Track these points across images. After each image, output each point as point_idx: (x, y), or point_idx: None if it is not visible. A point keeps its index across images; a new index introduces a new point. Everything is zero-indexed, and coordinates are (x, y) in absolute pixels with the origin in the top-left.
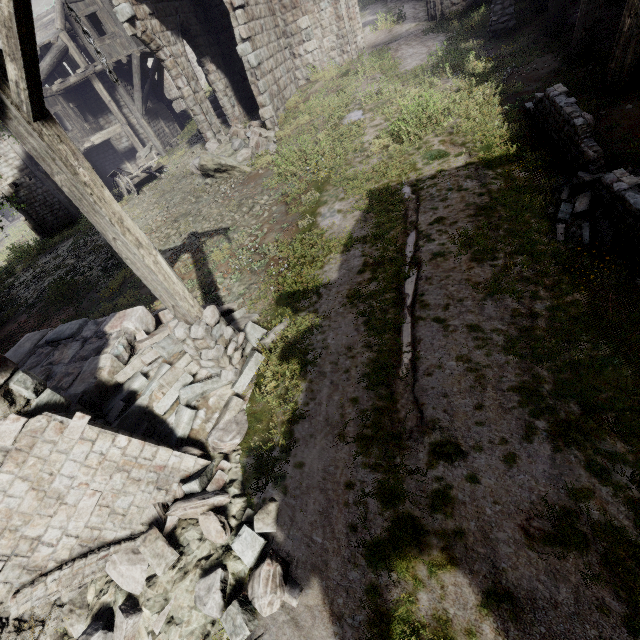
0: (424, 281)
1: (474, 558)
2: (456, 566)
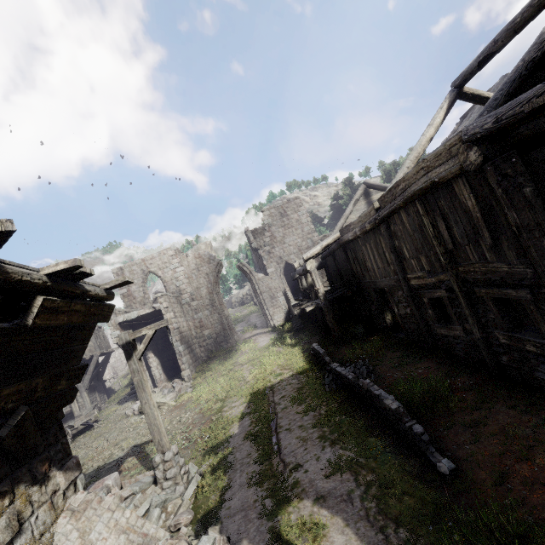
0: (279, 419)
1: (309, 492)
2: (303, 499)
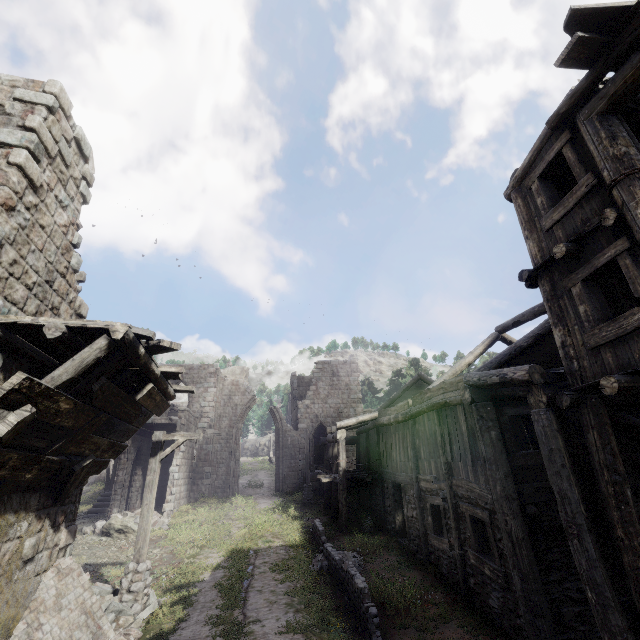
0: (254, 580)
1: None
2: None
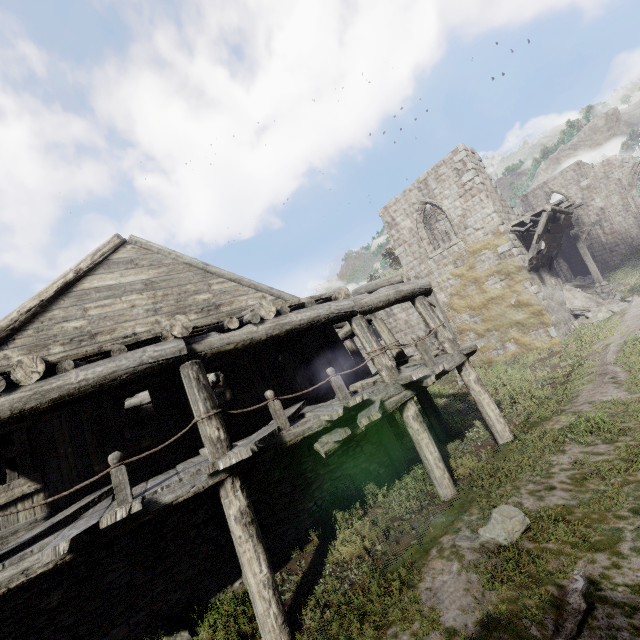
0: None
1: None
2: None
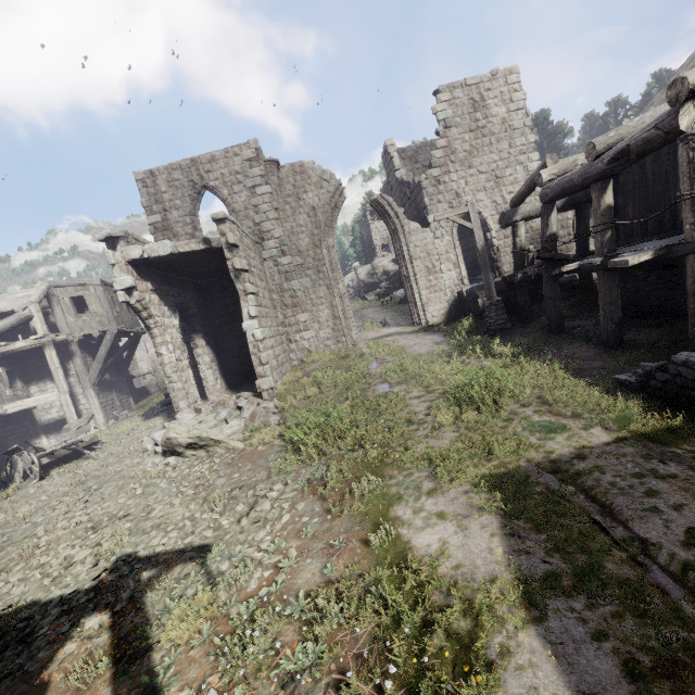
0: None
1: None
2: None
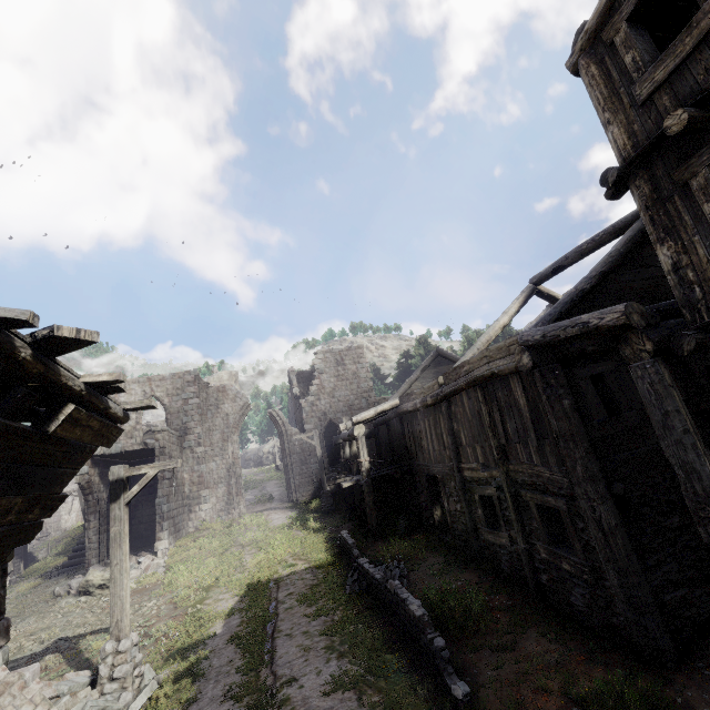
0: (280, 621)
1: None
2: None
